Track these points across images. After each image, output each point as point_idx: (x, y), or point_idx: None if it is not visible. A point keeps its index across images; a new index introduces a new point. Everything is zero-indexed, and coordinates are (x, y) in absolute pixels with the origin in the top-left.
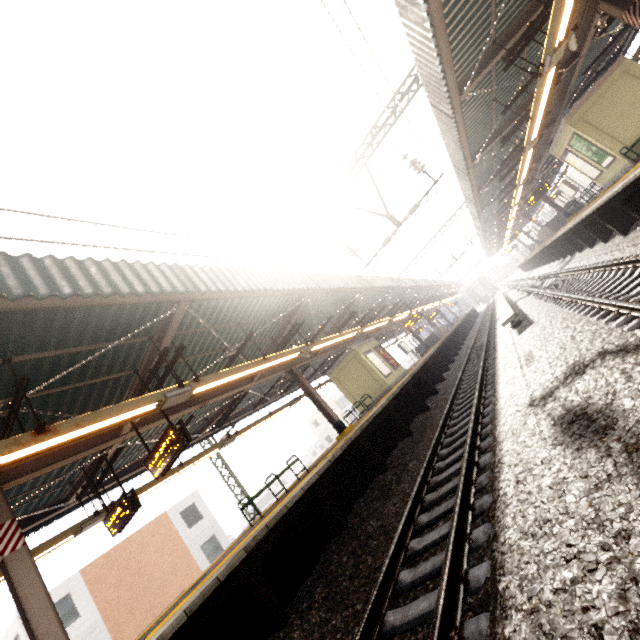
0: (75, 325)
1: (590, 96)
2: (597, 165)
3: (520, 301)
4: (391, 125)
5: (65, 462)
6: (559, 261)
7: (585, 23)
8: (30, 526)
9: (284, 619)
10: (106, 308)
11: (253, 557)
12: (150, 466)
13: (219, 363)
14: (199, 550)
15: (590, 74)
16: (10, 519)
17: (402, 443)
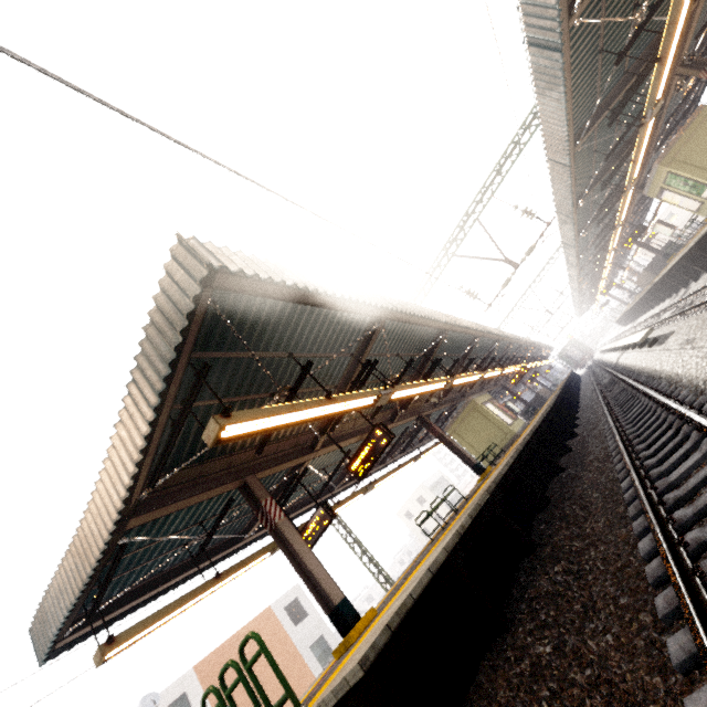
0: (321, 334)
1: (677, 140)
2: (696, 197)
3: None
4: (498, 184)
5: (284, 466)
6: (671, 298)
7: None
8: (220, 554)
9: (534, 543)
10: (338, 322)
11: (492, 501)
12: (353, 469)
13: None
14: (309, 652)
15: (669, 123)
16: (269, 497)
17: (564, 457)
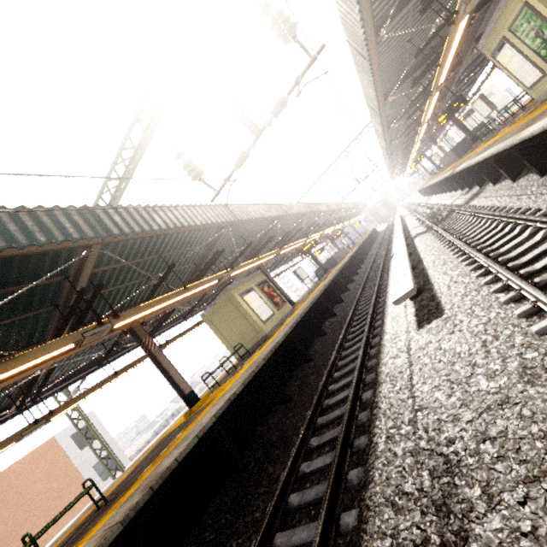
0: None
1: None
2: (542, 63)
3: (419, 239)
4: None
5: None
6: (463, 191)
7: None
8: None
9: None
10: None
11: None
12: None
13: None
14: (91, 470)
15: None
16: None
17: (228, 490)
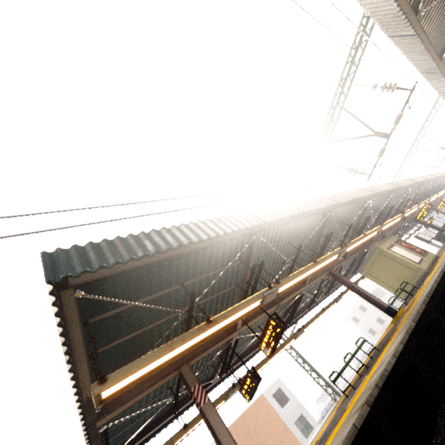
0: (206, 259)
1: None
2: None
3: None
4: (354, 72)
5: (213, 348)
6: None
7: None
8: None
9: None
10: (218, 246)
11: (375, 411)
12: (262, 348)
13: (281, 274)
14: (294, 426)
15: None
16: (197, 383)
17: None
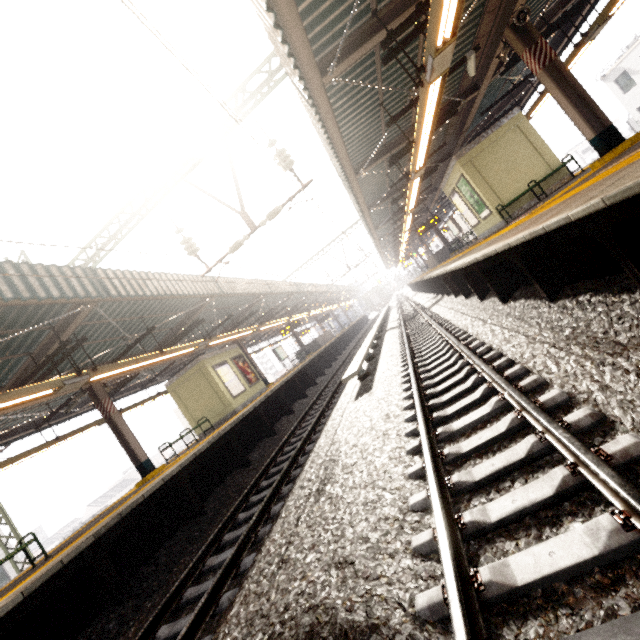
0: None
1: (483, 140)
2: (477, 214)
3: (389, 333)
4: (263, 95)
5: None
6: (434, 295)
7: (490, 50)
8: None
9: None
10: None
11: None
12: None
13: None
14: None
15: (489, 118)
16: None
17: (184, 531)
